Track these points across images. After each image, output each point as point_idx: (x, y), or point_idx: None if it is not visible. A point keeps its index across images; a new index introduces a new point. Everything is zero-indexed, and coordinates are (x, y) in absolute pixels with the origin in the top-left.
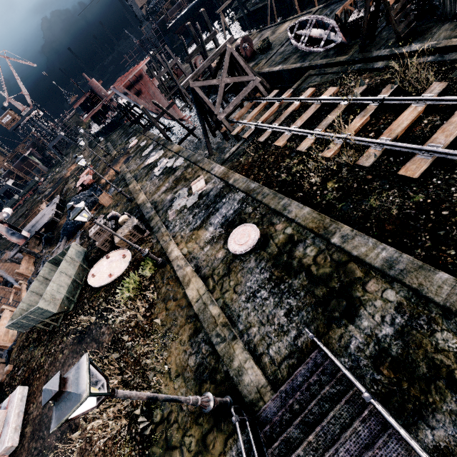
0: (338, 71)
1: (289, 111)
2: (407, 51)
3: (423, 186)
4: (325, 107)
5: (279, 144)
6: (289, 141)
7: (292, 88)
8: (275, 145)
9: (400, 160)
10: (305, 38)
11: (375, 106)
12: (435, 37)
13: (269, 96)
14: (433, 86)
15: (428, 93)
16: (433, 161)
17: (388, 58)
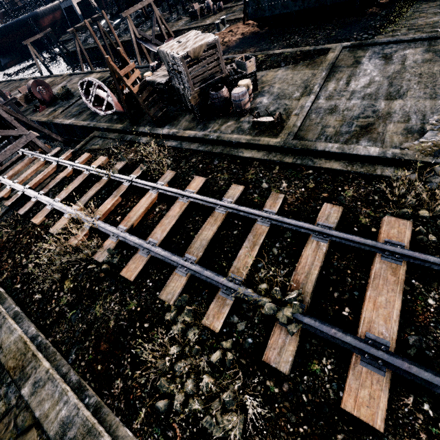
0: (115, 138)
1: (60, 176)
2: (160, 133)
3: (139, 288)
4: (93, 177)
5: (36, 221)
6: (49, 217)
7: (75, 148)
8: (33, 221)
9: (130, 253)
10: (92, 98)
11: (126, 186)
12: (179, 125)
13: (49, 154)
14: (166, 174)
15: (161, 181)
16: (148, 259)
17: (150, 135)
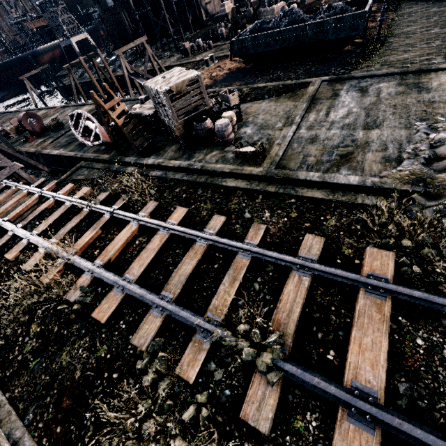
0: (101, 168)
1: (41, 208)
2: (145, 163)
3: (111, 331)
4: (75, 209)
5: (9, 256)
6: (23, 252)
7: (60, 179)
8: (6, 257)
9: (105, 291)
10: (81, 129)
11: (107, 217)
12: (165, 155)
13: (33, 185)
14: (148, 205)
15: (143, 212)
16: (122, 298)
17: (136, 165)
